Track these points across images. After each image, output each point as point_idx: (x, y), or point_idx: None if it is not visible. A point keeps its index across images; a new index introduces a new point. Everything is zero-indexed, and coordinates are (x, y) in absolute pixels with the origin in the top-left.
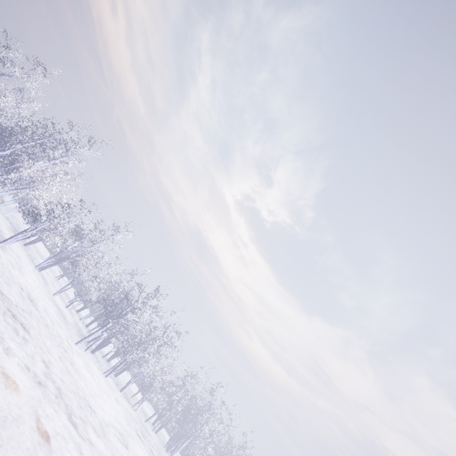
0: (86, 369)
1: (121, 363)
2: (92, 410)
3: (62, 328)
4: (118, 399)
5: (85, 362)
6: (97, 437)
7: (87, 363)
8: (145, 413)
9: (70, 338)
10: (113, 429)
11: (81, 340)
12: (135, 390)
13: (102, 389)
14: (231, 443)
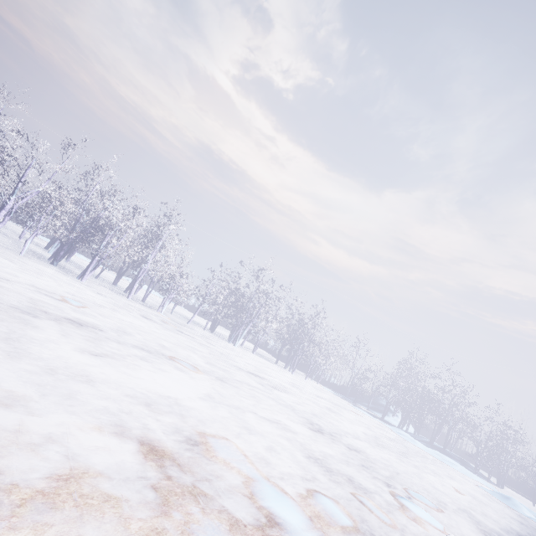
0: None
1: (92, 261)
2: None
3: None
4: (112, 298)
5: (4, 255)
6: None
7: (17, 260)
8: (199, 324)
9: None
10: (40, 291)
11: None
12: (189, 315)
13: (49, 277)
14: (302, 318)
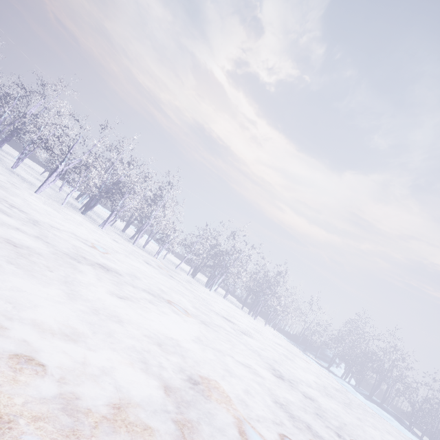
0: (49, 207)
1: (111, 214)
2: (23, 212)
3: (9, 178)
4: (123, 244)
5: (52, 206)
6: (5, 216)
7: (60, 210)
8: (183, 269)
9: (26, 188)
10: (78, 238)
11: (39, 188)
12: (175, 260)
13: (81, 226)
14: (267, 274)
